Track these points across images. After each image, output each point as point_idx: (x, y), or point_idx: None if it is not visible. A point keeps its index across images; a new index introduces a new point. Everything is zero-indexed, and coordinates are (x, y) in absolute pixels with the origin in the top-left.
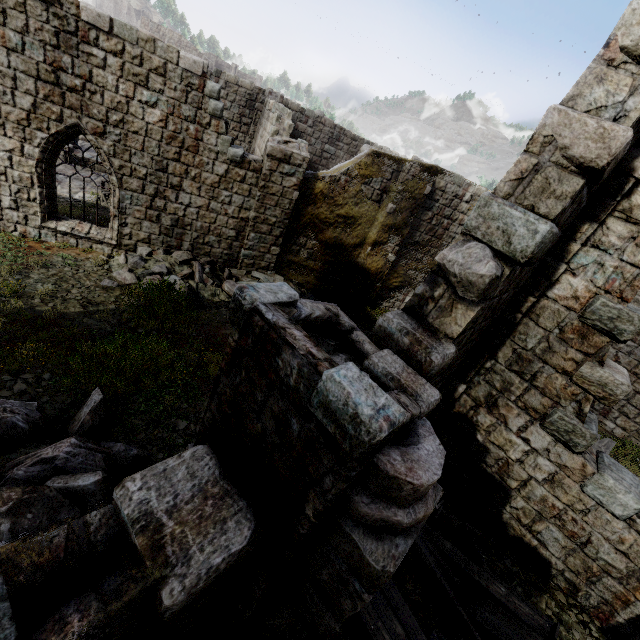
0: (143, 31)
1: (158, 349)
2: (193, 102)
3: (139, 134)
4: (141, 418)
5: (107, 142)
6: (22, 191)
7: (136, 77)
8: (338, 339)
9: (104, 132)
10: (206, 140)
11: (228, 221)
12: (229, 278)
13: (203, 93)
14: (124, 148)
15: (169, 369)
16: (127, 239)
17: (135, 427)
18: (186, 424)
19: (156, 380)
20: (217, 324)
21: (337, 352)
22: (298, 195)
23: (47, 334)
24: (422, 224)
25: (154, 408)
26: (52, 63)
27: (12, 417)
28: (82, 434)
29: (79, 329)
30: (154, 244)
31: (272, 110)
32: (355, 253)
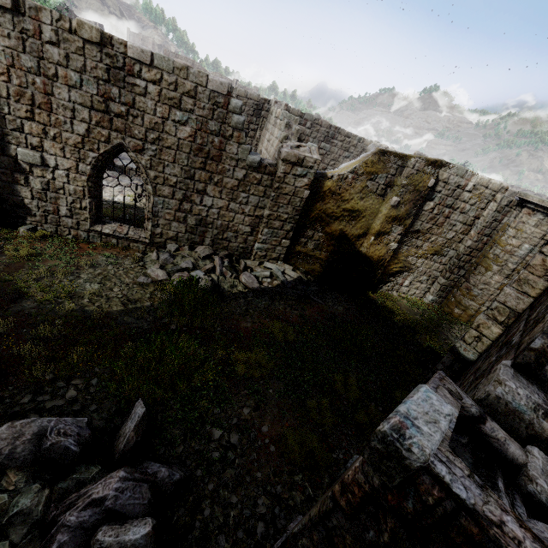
0: (178, 61)
1: (189, 347)
2: (218, 118)
3: (171, 148)
4: (178, 426)
5: (145, 157)
6: (76, 202)
7: (171, 100)
8: (464, 432)
9: (143, 149)
10: (228, 150)
11: (244, 219)
12: (244, 269)
13: (227, 109)
14: (159, 161)
15: (200, 369)
16: (158, 237)
17: (174, 438)
18: (220, 433)
19: (189, 381)
20: (238, 316)
21: (485, 469)
22: (308, 193)
23: (94, 335)
24: (424, 214)
25: (190, 415)
26: (103, 95)
27: (65, 441)
28: (127, 451)
29: (121, 328)
30: (180, 241)
31: (280, 118)
32: (358, 242)
